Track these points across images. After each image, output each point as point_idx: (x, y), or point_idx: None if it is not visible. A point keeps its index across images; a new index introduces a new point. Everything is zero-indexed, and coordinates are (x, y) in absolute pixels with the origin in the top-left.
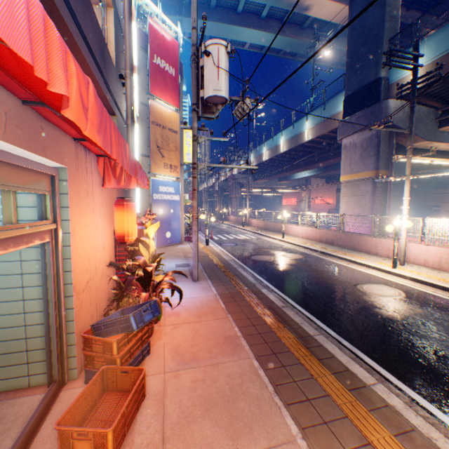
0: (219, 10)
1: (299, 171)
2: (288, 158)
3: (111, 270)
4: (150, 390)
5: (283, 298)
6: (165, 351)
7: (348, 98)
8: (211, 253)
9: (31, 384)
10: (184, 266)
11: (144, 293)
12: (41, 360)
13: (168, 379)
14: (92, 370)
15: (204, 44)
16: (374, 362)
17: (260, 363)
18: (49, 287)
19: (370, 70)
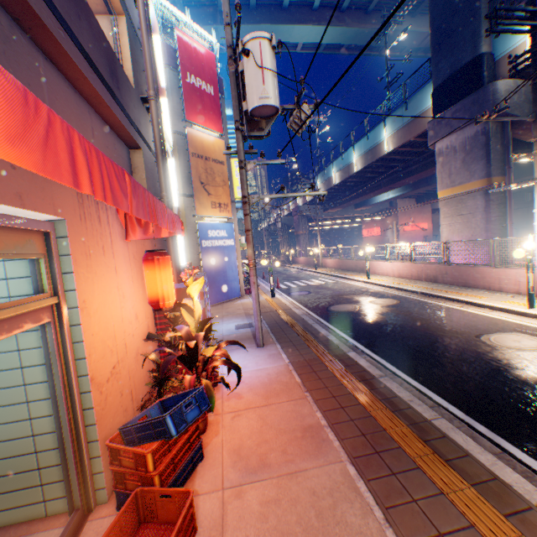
0: (260, 9)
1: (381, 192)
2: (365, 178)
3: (151, 343)
4: (203, 520)
5: (378, 362)
6: (223, 453)
7: (438, 89)
8: (278, 307)
9: (48, 513)
10: (245, 328)
11: (189, 376)
12: (58, 480)
13: (227, 501)
14: (125, 491)
15: (241, 41)
16: (533, 459)
17: (358, 470)
18: (56, 383)
19: (465, 47)
